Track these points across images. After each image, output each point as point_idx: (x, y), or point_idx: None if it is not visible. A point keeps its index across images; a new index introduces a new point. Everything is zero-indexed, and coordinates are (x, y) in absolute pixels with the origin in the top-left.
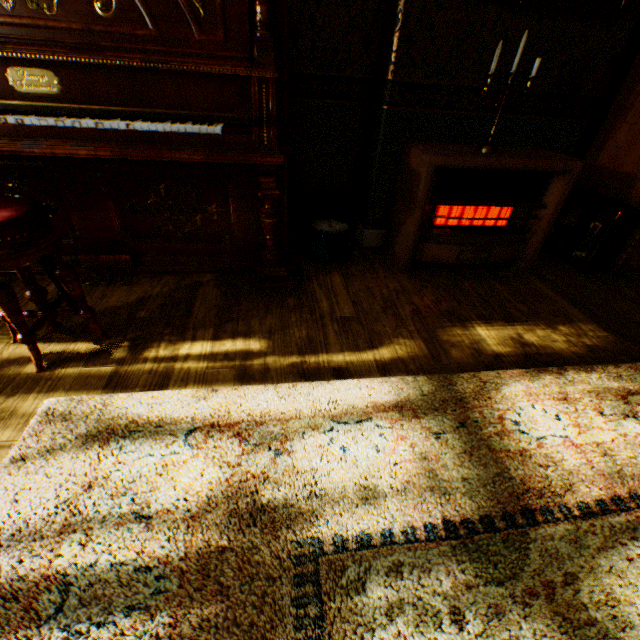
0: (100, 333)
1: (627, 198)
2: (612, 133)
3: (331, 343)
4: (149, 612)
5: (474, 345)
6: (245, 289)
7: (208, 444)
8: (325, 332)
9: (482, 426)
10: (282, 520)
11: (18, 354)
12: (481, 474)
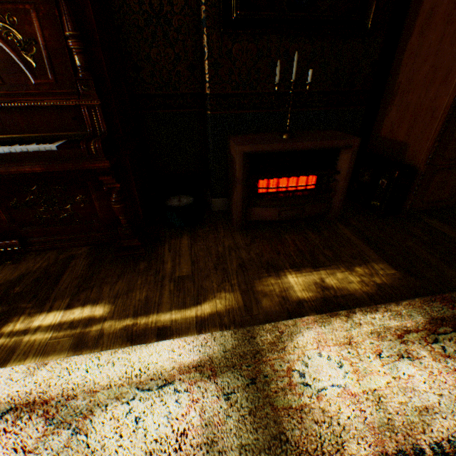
0: None
1: (404, 159)
2: (387, 113)
3: (164, 302)
4: None
5: (283, 293)
6: (109, 257)
7: (15, 426)
8: (162, 292)
9: (271, 380)
10: None
11: None
12: (259, 438)
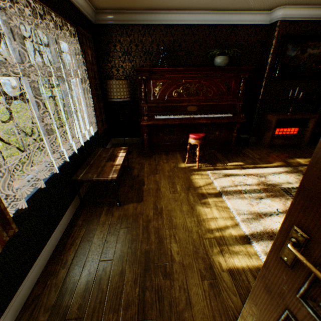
0: (204, 161)
1: None
2: None
3: (259, 163)
4: (260, 193)
5: (297, 162)
6: (226, 153)
7: (249, 177)
8: (255, 161)
9: None
10: (274, 185)
11: (189, 165)
12: None
